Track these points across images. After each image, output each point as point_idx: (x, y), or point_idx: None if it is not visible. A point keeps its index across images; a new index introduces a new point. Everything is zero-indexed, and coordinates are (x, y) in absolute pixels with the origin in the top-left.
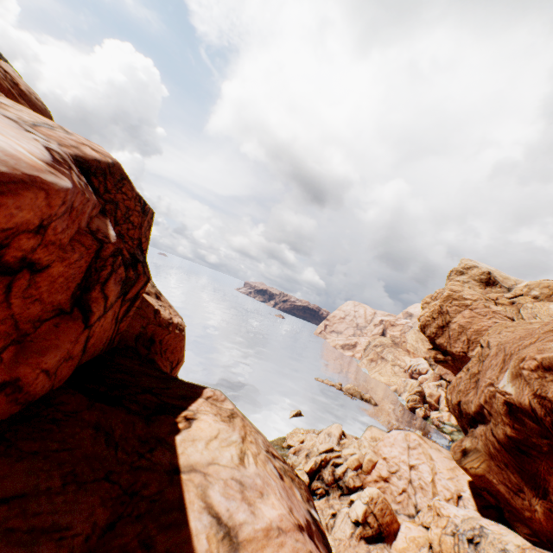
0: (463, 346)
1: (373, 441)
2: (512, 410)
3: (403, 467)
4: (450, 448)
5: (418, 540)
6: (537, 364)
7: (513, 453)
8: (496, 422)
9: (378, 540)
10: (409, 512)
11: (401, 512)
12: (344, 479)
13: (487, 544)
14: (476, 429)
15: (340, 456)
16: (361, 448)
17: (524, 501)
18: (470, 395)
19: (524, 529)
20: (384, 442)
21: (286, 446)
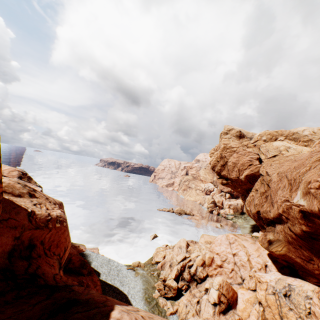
0: (236, 173)
1: (207, 244)
2: (306, 215)
3: (229, 256)
4: (258, 240)
5: (250, 300)
6: (319, 184)
7: (307, 240)
8: (293, 223)
9: (229, 309)
10: (238, 282)
11: (233, 283)
12: (197, 274)
13: (296, 295)
14: (276, 228)
15: (190, 260)
16: (201, 250)
17: (314, 265)
18: (265, 206)
19: (313, 279)
20: (215, 244)
21: (154, 262)
